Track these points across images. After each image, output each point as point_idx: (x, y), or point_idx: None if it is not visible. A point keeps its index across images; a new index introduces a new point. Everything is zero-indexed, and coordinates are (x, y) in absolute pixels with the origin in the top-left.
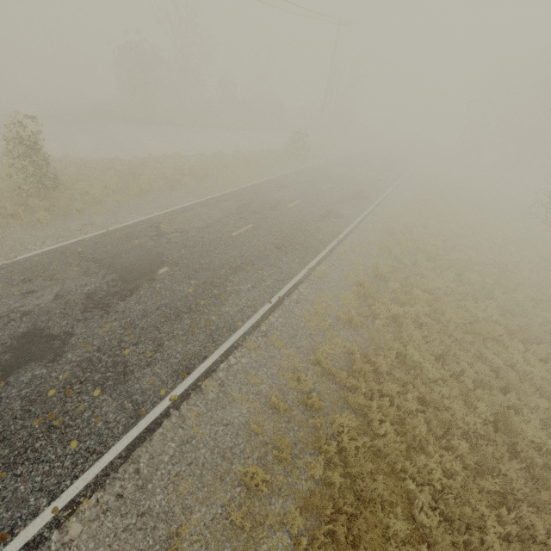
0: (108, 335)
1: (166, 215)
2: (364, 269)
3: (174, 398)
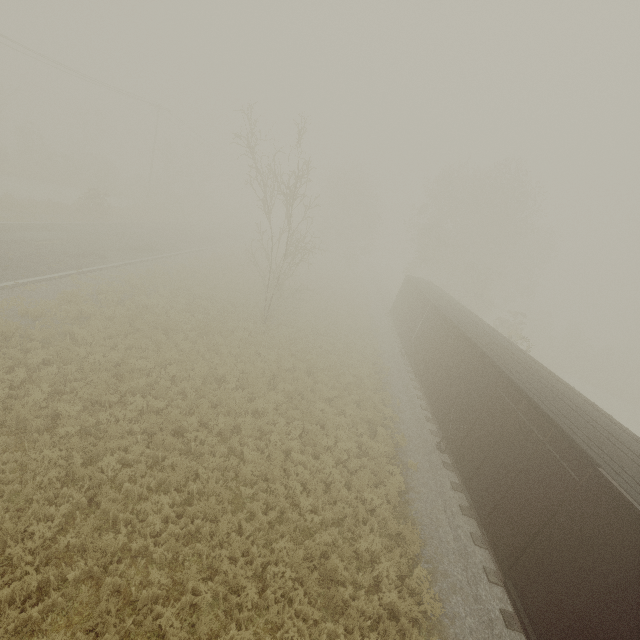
0: None
1: None
2: (92, 291)
3: None
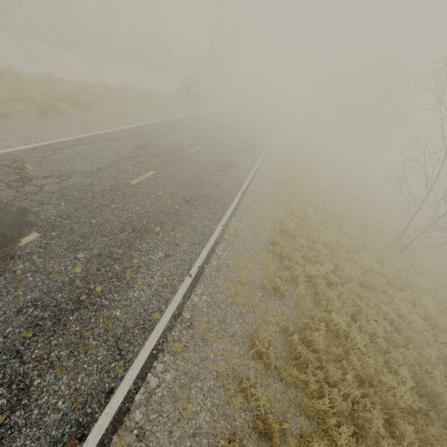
0: None
1: (34, 151)
2: (270, 224)
3: None
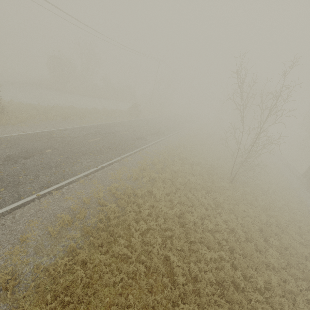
0: (13, 171)
1: (57, 130)
2: (148, 161)
3: (38, 195)
